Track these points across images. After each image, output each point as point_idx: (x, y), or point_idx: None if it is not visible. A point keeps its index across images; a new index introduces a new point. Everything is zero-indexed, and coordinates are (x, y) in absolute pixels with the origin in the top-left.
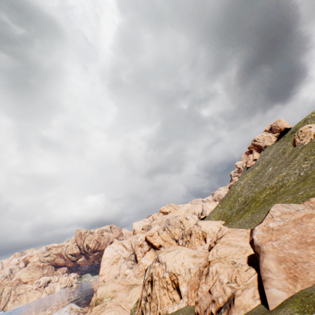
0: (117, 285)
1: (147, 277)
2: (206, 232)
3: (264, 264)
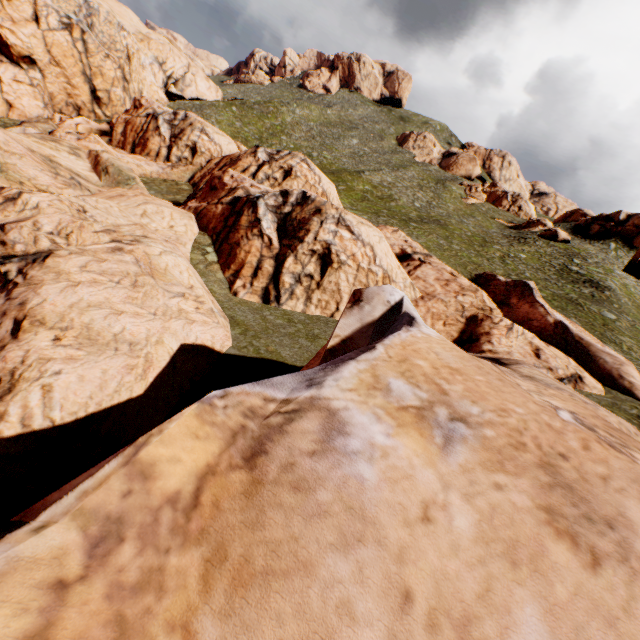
0: None
1: (310, 243)
2: (330, 198)
3: (626, 370)
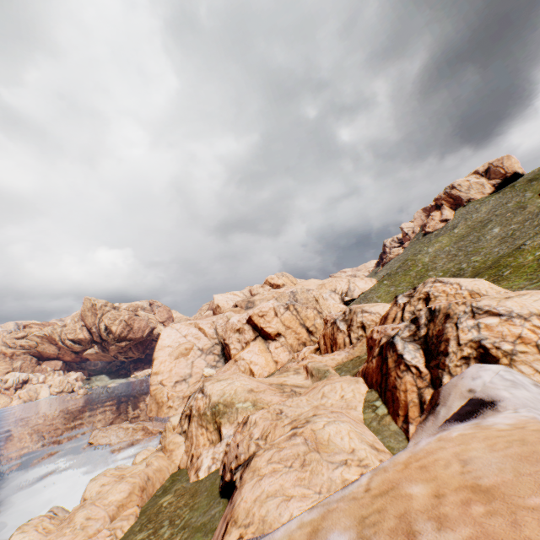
0: (253, 382)
1: (454, 351)
2: (481, 292)
3: None
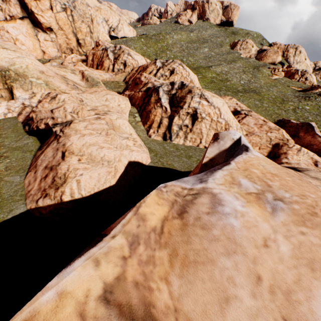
0: (43, 66)
1: (186, 109)
2: (194, 83)
3: None
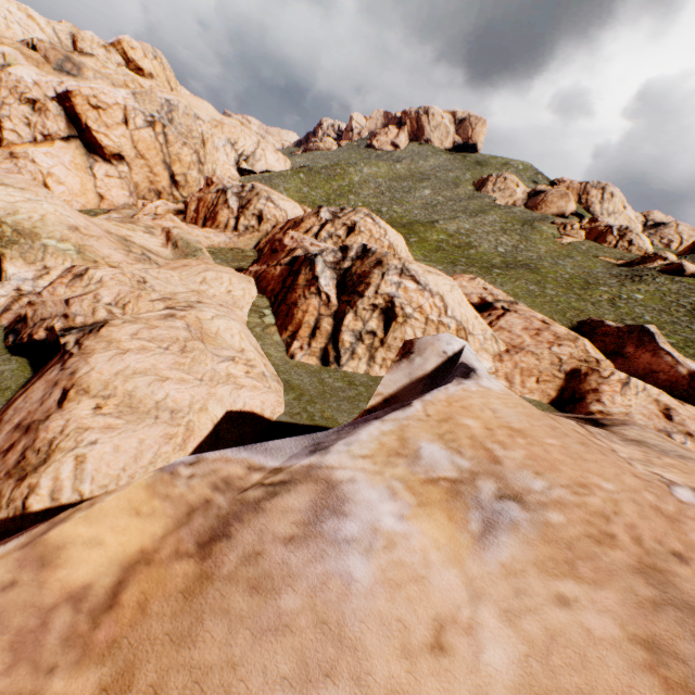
0: (80, 218)
1: (370, 297)
2: (397, 250)
3: None
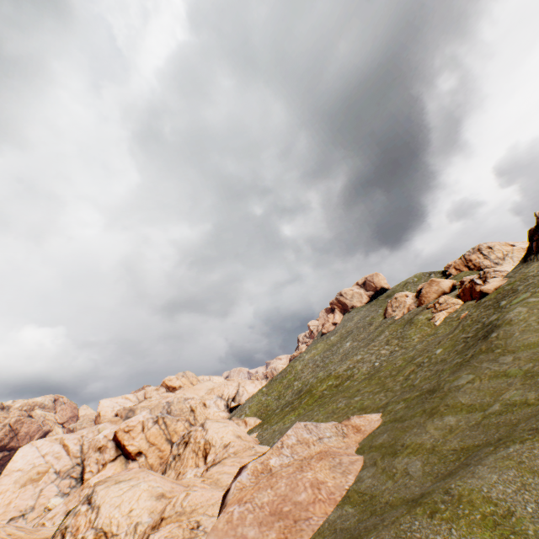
0: None
1: (56, 536)
2: (212, 442)
3: None
